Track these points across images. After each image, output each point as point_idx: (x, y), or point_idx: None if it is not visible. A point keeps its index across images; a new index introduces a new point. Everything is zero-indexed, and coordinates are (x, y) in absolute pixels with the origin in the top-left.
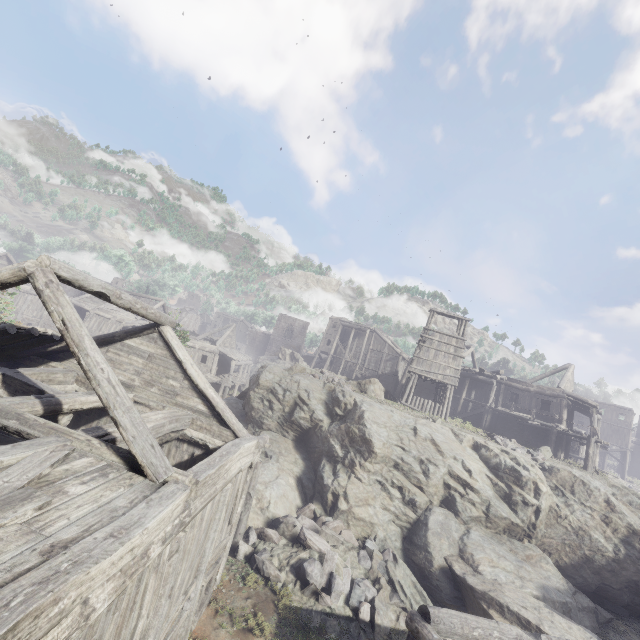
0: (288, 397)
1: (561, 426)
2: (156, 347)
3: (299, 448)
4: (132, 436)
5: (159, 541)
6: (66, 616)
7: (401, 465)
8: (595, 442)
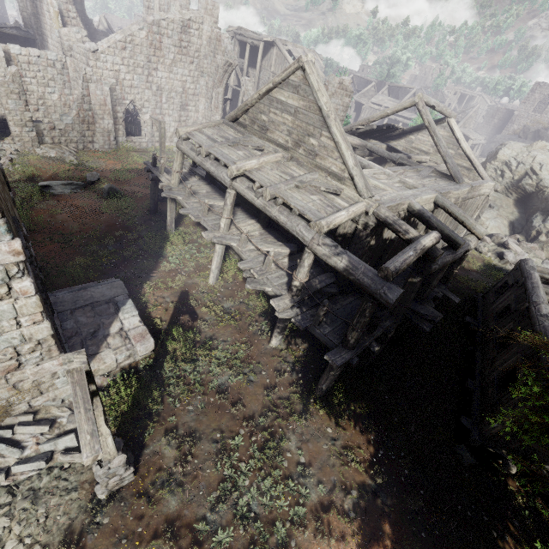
0: (520, 168)
1: None
2: (444, 131)
3: (518, 206)
4: (451, 167)
5: (461, 198)
6: (449, 199)
7: None
8: None
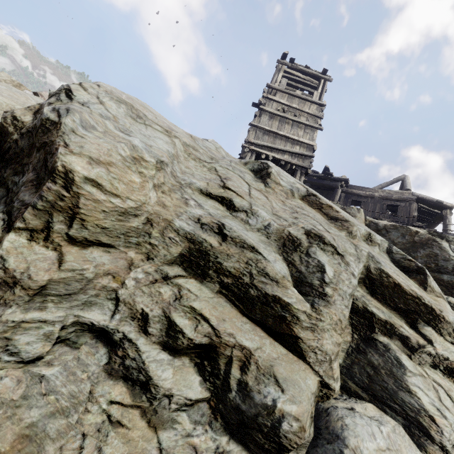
0: None
1: None
2: None
3: None
4: None
5: None
6: None
7: (215, 253)
8: None
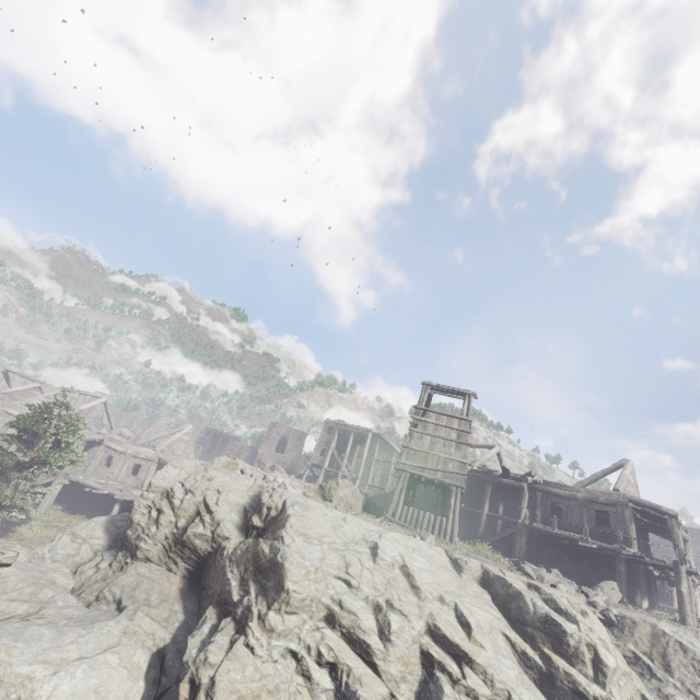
0: (187, 502)
1: (630, 549)
2: None
3: (188, 592)
4: None
5: None
6: None
7: (338, 616)
8: (688, 574)
